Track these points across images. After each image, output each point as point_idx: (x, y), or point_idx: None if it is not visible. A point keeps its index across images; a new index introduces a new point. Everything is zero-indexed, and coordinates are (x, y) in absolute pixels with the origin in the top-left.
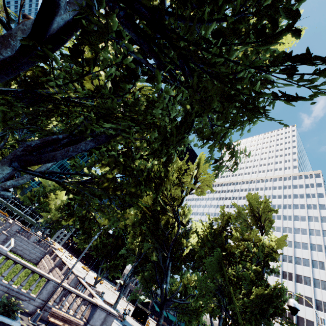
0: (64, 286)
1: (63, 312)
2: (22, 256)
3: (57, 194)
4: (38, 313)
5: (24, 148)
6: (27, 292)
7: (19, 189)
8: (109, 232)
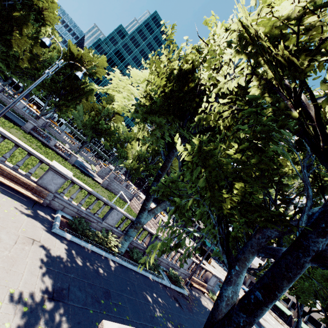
0: (195, 261)
1: (196, 278)
2: (119, 196)
3: (132, 144)
4: (189, 282)
5: (266, 239)
6: (175, 263)
7: (108, 141)
8: (230, 229)
